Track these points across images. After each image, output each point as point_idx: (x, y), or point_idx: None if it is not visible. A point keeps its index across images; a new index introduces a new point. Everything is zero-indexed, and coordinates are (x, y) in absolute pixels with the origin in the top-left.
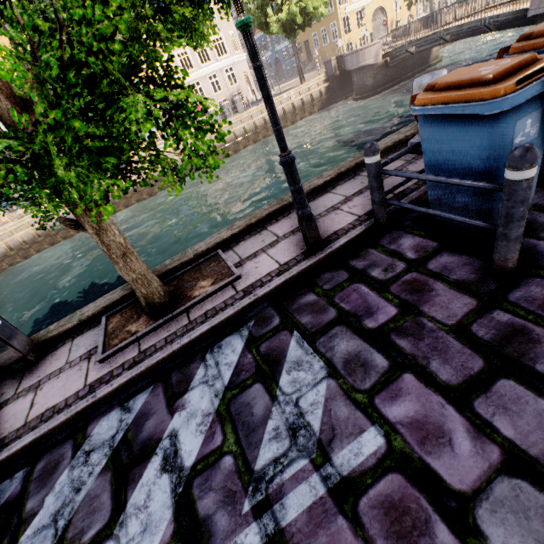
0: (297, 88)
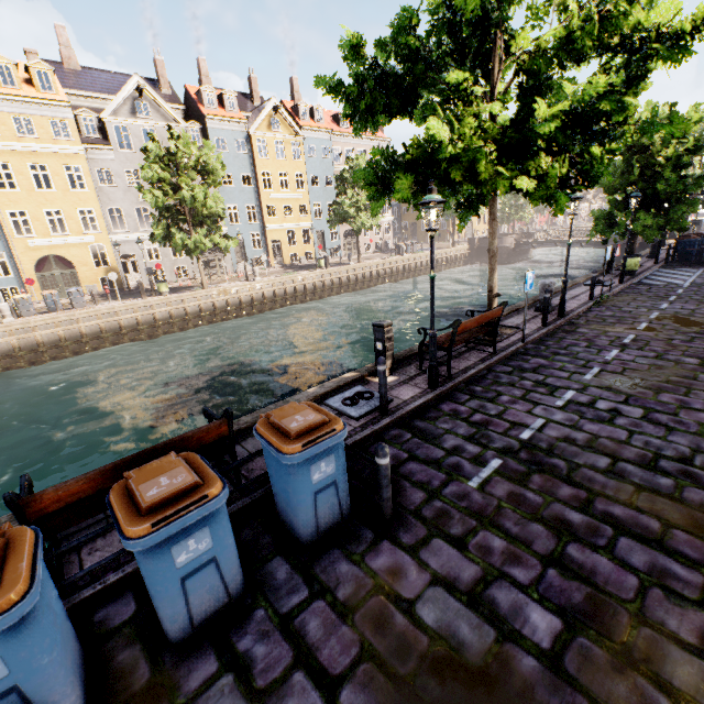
0: (455, 248)
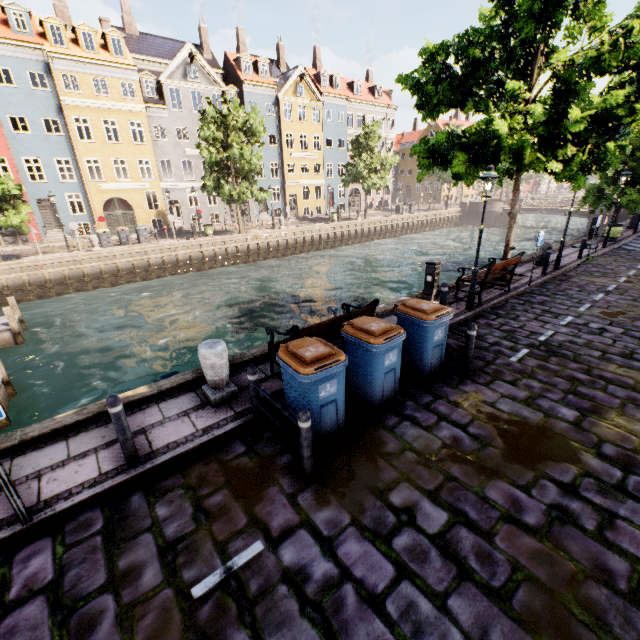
0: (448, 210)
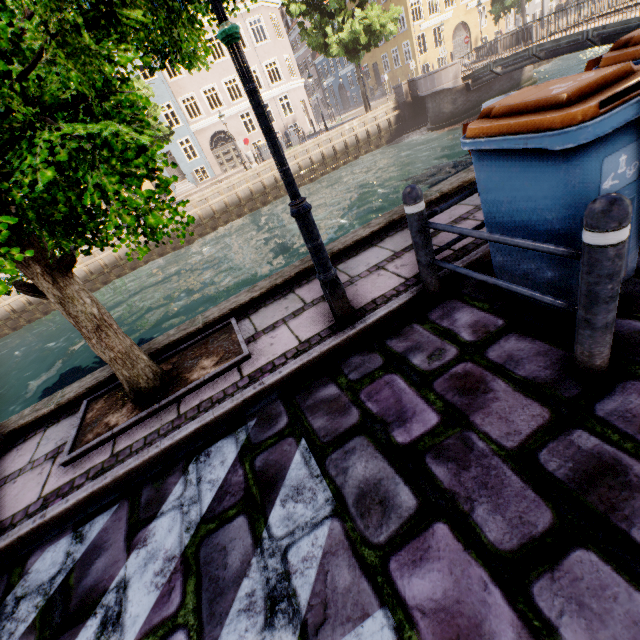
0: (361, 118)
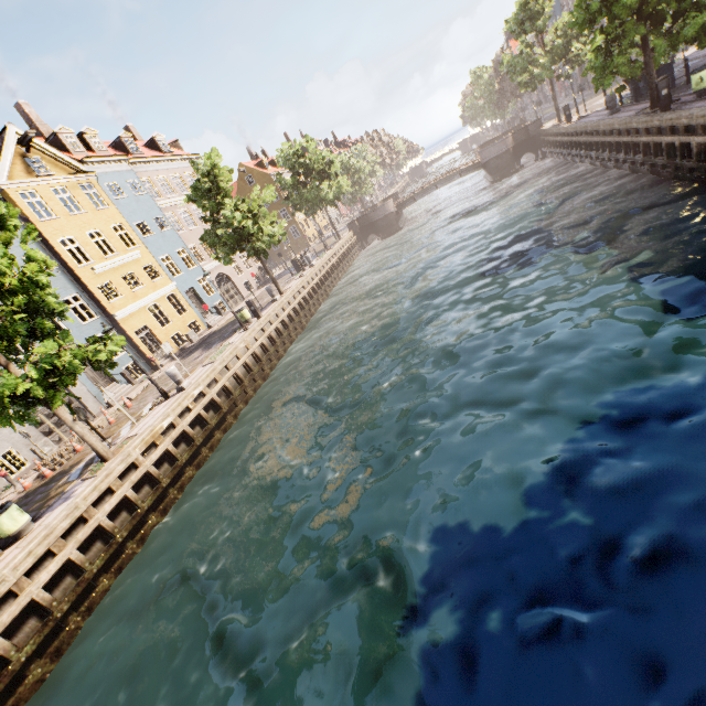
0: (346, 237)
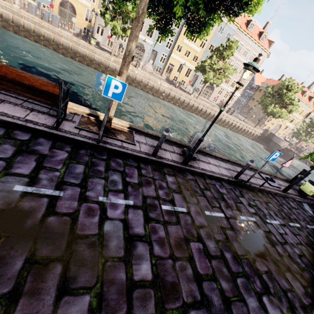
0: (254, 128)
